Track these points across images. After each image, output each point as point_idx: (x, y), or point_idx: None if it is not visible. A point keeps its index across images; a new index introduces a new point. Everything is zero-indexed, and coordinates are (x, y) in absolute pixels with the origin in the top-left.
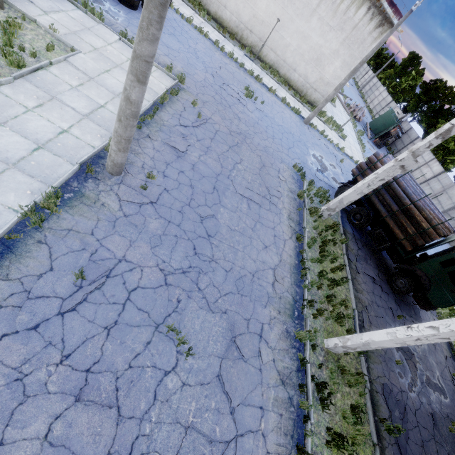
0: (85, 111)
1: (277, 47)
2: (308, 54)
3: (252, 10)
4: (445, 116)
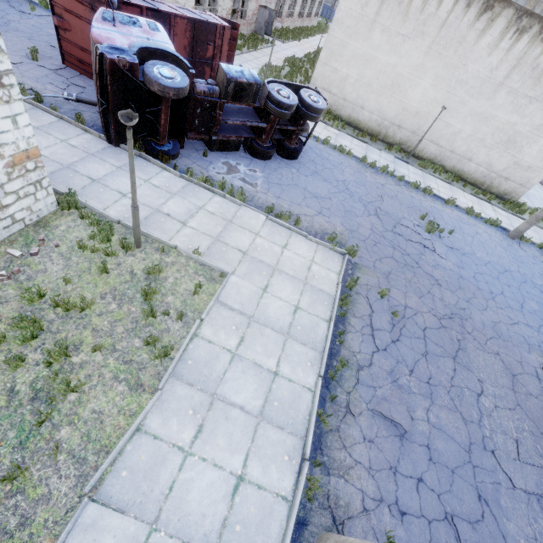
0: (257, 404)
1: (440, 138)
2: (491, 137)
3: (400, 103)
4: None
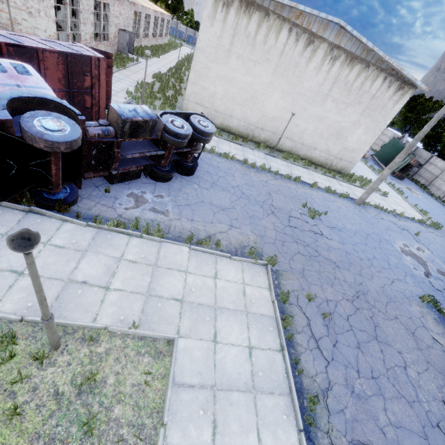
0: None
1: (293, 135)
2: (326, 132)
3: (260, 111)
4: (441, 125)
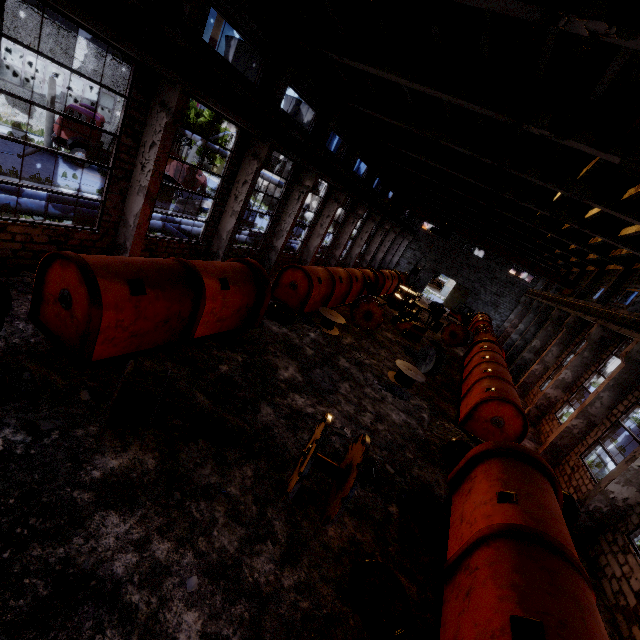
0: None
1: None
2: None
3: None
4: None
